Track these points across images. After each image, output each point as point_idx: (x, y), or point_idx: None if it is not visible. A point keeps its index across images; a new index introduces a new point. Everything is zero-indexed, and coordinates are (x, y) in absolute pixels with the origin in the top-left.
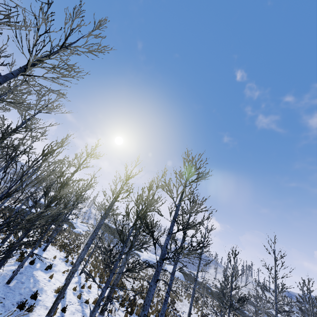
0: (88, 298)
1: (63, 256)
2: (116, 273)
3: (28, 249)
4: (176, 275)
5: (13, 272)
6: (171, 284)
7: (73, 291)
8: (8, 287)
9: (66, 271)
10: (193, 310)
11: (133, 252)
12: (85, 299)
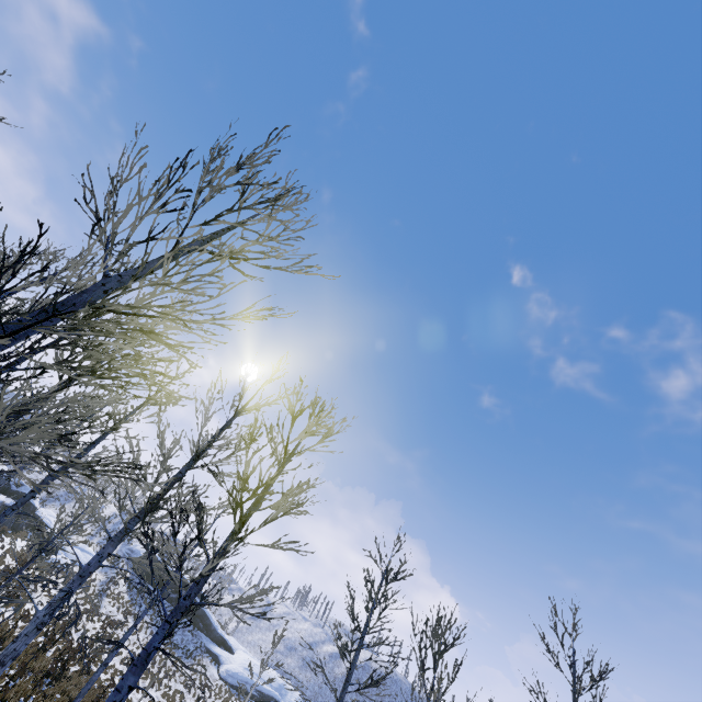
0: None
1: None
2: None
3: None
4: None
5: None
6: None
7: None
8: None
9: None
10: None
11: (205, 648)
12: None
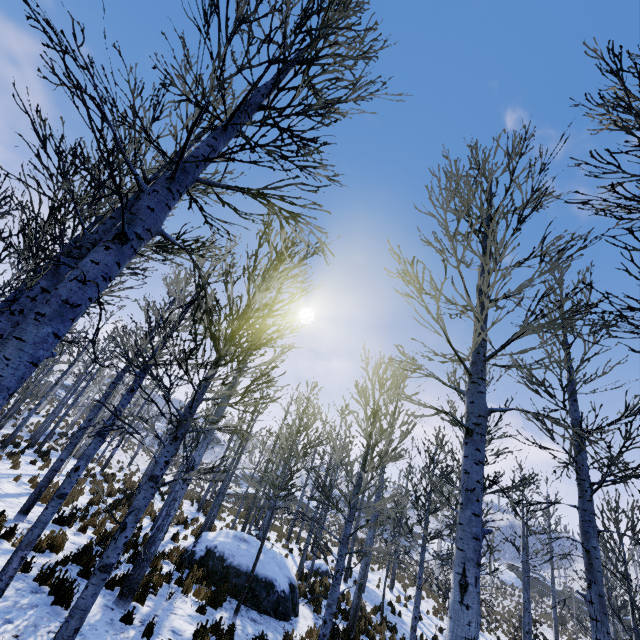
0: (424, 610)
1: (355, 560)
2: (482, 574)
3: (329, 556)
4: (506, 580)
5: (353, 582)
6: (528, 584)
7: (407, 602)
8: (366, 595)
9: (378, 580)
10: (561, 637)
11: (413, 542)
12: (423, 610)
